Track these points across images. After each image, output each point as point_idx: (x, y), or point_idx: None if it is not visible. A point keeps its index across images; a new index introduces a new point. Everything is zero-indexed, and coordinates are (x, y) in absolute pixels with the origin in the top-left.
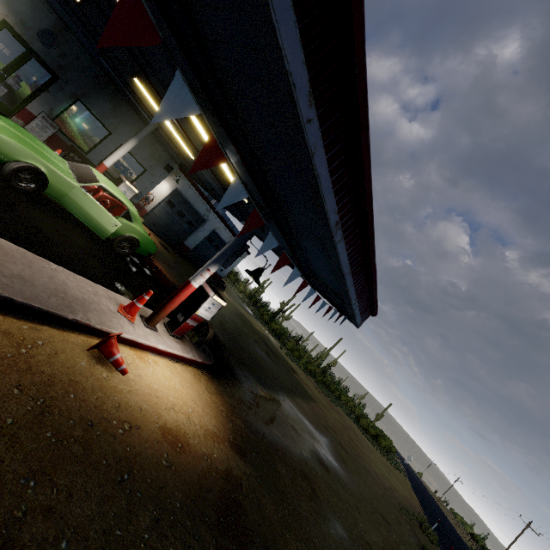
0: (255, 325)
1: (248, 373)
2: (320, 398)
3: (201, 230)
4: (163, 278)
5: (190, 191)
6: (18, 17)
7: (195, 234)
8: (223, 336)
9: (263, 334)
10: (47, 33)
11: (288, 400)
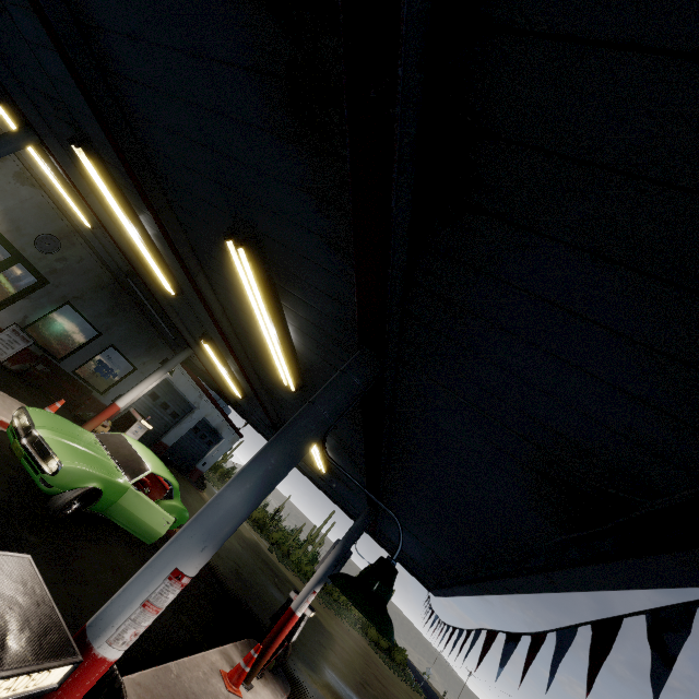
0: (241, 528)
1: (296, 658)
2: (330, 622)
3: (187, 421)
4: None
5: (182, 378)
6: (14, 224)
7: (179, 426)
8: (254, 604)
9: (254, 542)
10: (49, 238)
11: (331, 672)
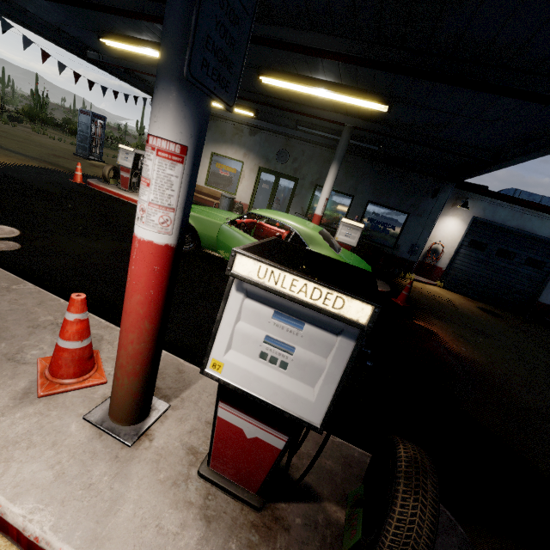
0: None
1: None
2: None
3: None
4: (429, 346)
5: (500, 211)
6: (264, 158)
7: None
8: None
9: None
10: (281, 153)
11: None
